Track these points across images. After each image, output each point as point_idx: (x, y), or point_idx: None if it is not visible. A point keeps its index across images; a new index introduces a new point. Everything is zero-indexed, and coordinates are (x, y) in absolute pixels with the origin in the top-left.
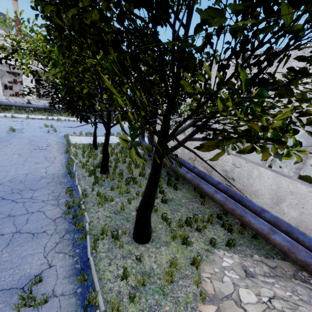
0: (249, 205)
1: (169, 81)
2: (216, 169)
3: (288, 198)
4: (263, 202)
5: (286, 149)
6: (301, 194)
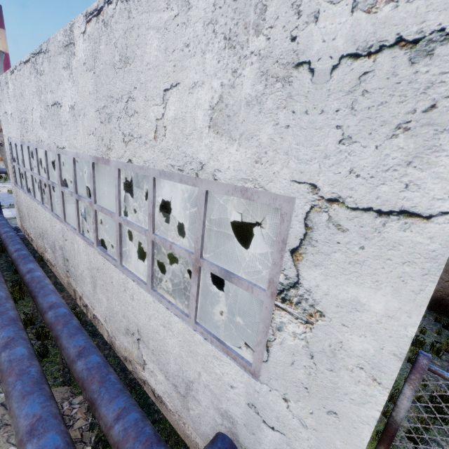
0: (40, 302)
1: (2, 105)
2: (56, 247)
3: (98, 278)
4: (88, 289)
5: (186, 202)
6: (102, 269)
